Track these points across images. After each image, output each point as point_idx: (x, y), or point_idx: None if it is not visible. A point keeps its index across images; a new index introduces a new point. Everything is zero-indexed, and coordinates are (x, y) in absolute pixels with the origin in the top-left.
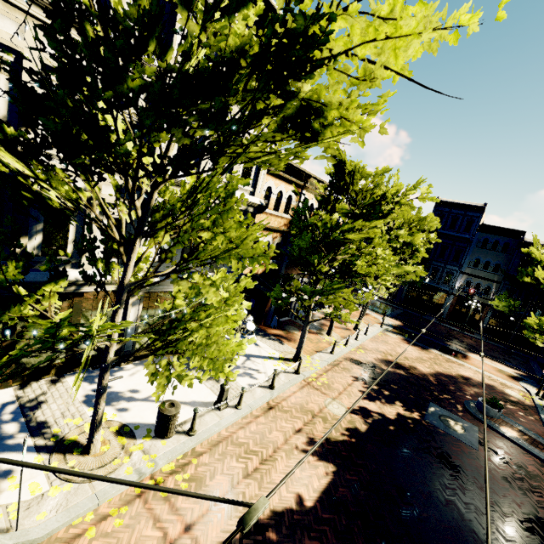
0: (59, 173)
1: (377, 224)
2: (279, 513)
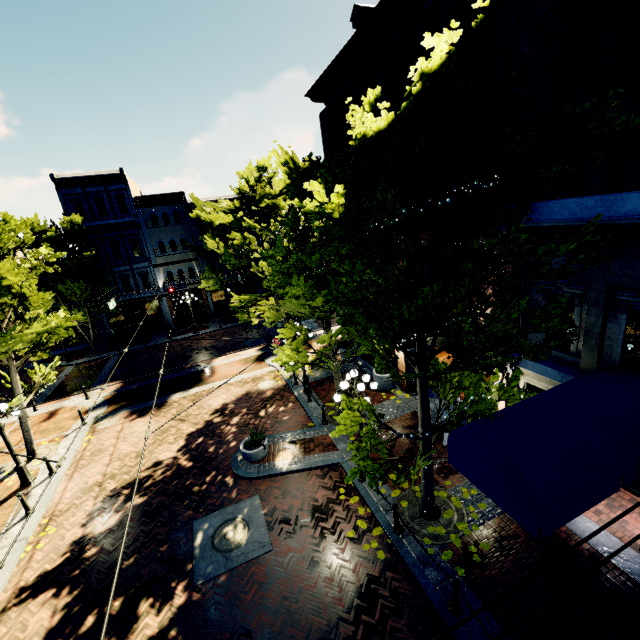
0: None
1: None
2: None
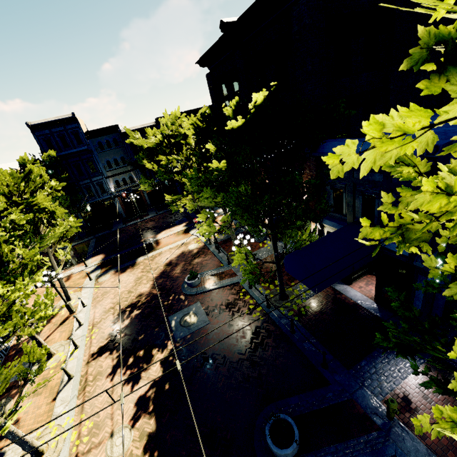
0: None
1: None
2: None
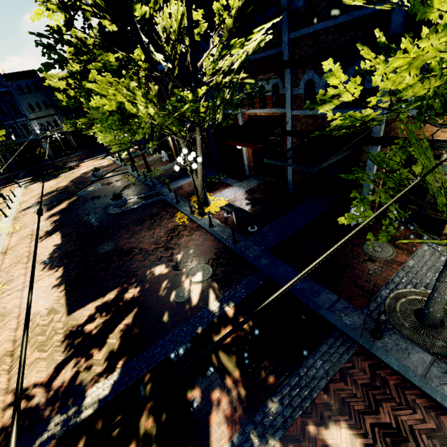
0: None
1: None
2: (52, 252)
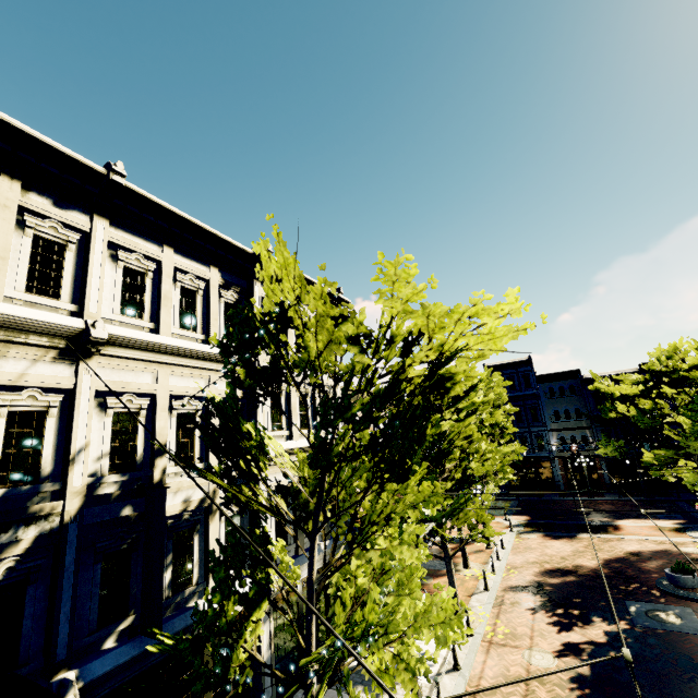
0: (245, 489)
1: (471, 421)
2: None
